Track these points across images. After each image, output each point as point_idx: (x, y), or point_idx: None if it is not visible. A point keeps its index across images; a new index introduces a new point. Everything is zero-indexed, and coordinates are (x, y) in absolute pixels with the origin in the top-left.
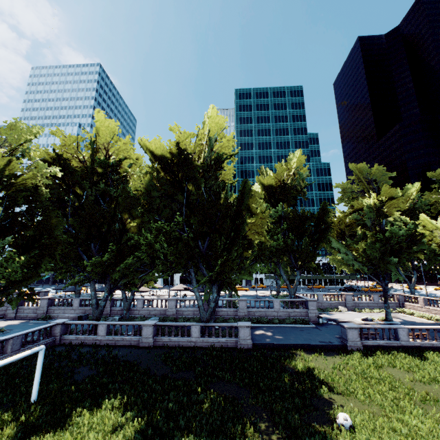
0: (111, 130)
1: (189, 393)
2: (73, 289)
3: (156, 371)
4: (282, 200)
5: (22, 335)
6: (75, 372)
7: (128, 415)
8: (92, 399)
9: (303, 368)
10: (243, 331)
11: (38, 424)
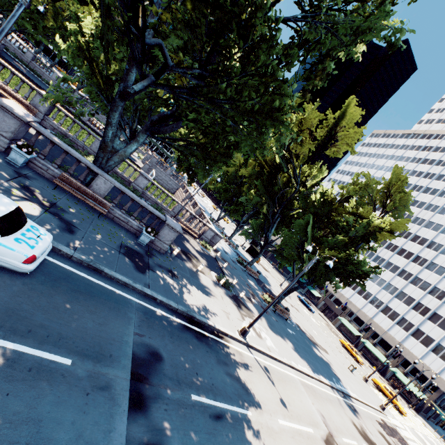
0: None
1: None
2: None
3: None
4: None
5: None
6: None
7: None
8: None
9: None
10: None
11: None
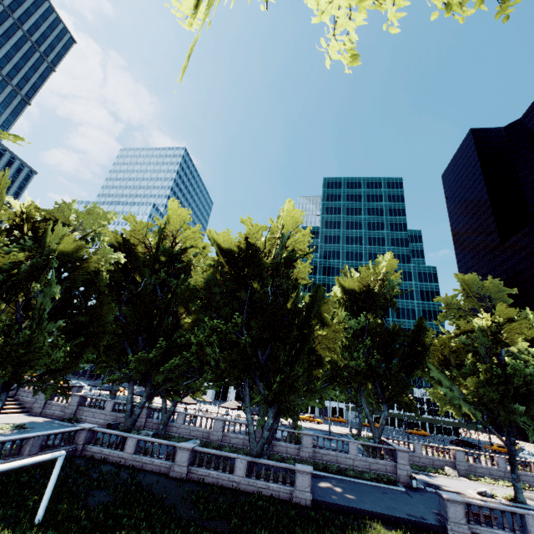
0: (182, 218)
1: None
2: (109, 388)
3: (182, 513)
4: (367, 309)
5: (44, 435)
6: (90, 495)
7: None
8: (101, 533)
9: None
10: (301, 478)
11: None
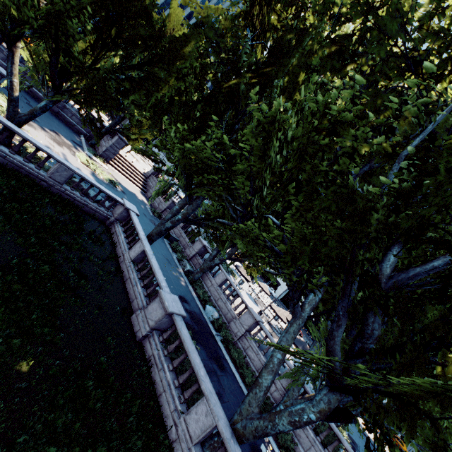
0: None
1: None
2: None
3: None
4: None
5: (74, 171)
6: None
7: None
8: None
9: None
10: None
11: None
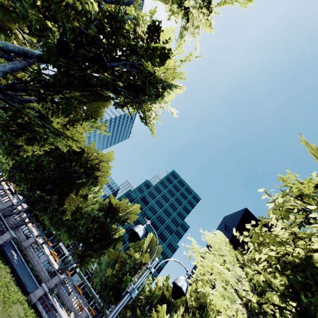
0: None
1: None
2: None
3: None
4: (110, 216)
5: None
6: None
7: None
8: None
9: None
10: (7, 234)
11: None
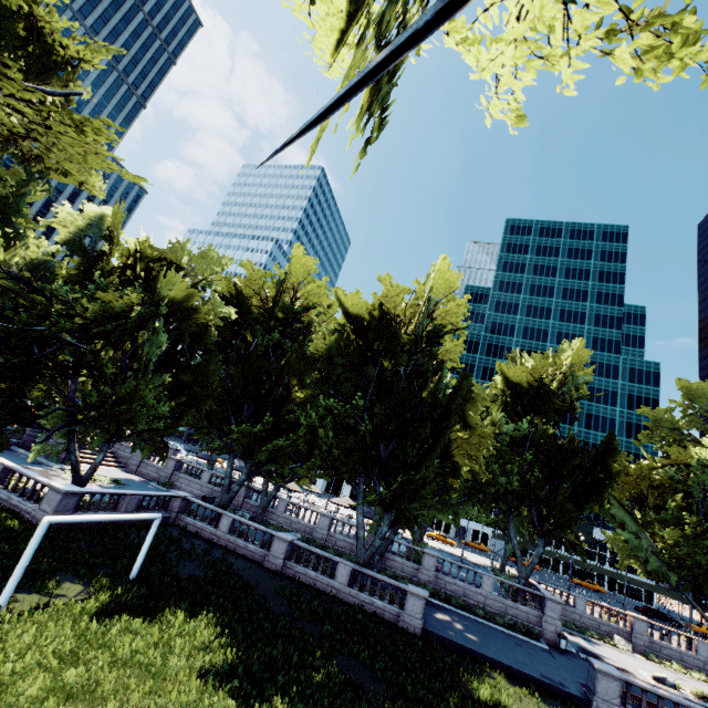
0: (307, 268)
1: (303, 651)
2: (207, 457)
3: (273, 606)
4: (535, 411)
5: (140, 495)
6: (181, 565)
7: (222, 640)
8: (190, 603)
9: (489, 699)
10: (412, 602)
11: (131, 603)
